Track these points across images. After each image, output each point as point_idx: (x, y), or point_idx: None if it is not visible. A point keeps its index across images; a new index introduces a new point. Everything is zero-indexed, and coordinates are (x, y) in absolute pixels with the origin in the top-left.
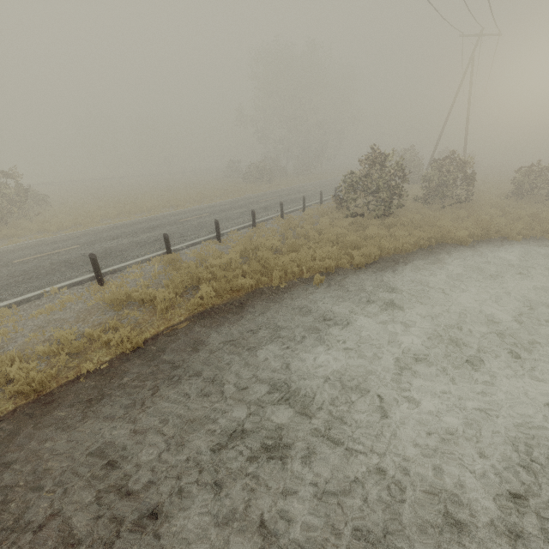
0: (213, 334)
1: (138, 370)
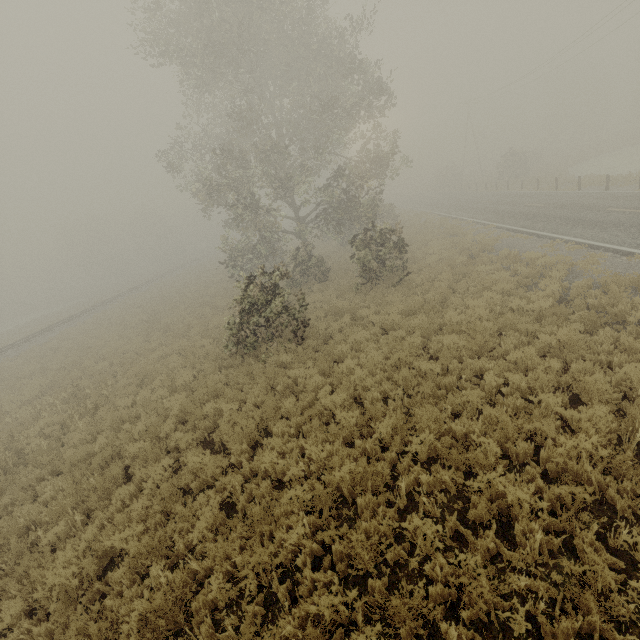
0: None
1: None
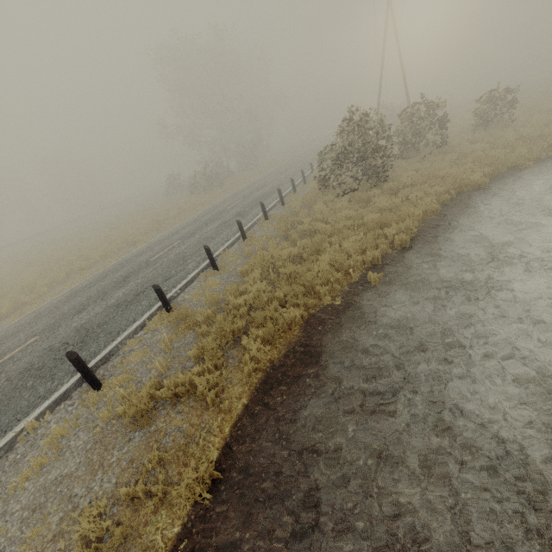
0: (305, 411)
1: (240, 531)
